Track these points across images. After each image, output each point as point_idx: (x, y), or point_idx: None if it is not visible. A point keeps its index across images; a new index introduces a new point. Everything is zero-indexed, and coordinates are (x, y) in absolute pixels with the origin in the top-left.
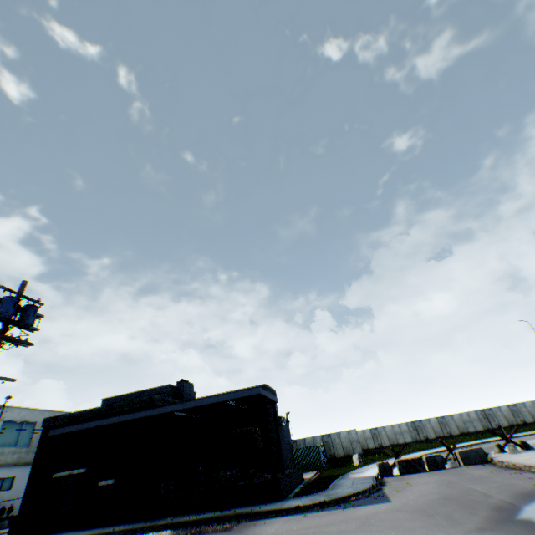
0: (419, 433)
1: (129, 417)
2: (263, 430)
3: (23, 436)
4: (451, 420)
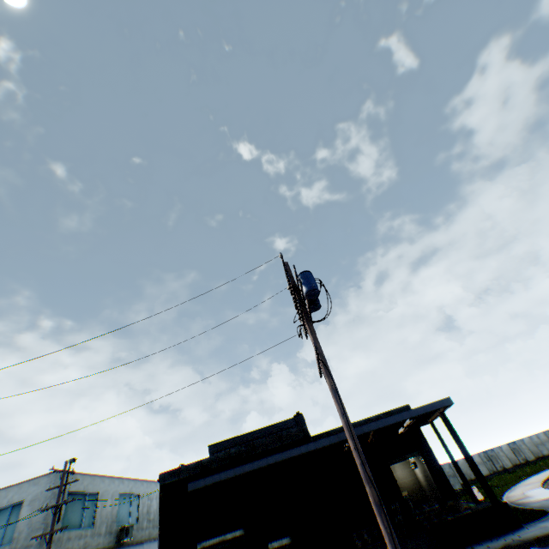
0: (494, 463)
1: (296, 452)
2: (426, 456)
3: (86, 513)
4: (523, 445)
